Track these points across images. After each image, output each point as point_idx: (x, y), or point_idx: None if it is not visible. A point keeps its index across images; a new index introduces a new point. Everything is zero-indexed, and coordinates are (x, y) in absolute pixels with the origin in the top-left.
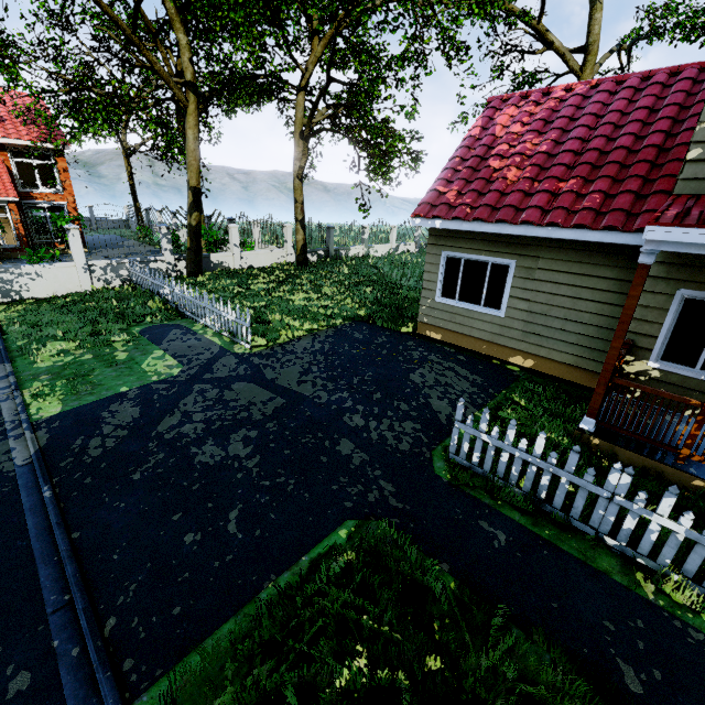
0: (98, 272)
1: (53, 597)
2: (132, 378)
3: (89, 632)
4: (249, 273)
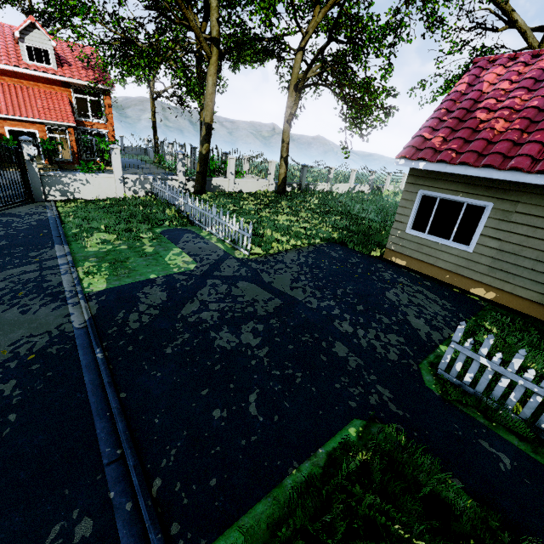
0: (129, 184)
1: (107, 449)
2: (158, 268)
3: (140, 490)
4: (240, 196)
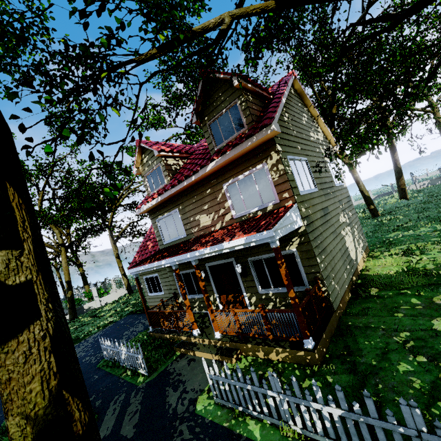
0: None
1: None
2: None
3: None
4: (101, 308)
